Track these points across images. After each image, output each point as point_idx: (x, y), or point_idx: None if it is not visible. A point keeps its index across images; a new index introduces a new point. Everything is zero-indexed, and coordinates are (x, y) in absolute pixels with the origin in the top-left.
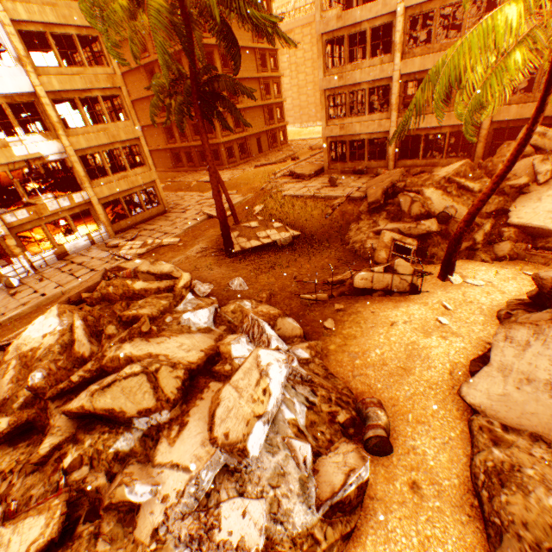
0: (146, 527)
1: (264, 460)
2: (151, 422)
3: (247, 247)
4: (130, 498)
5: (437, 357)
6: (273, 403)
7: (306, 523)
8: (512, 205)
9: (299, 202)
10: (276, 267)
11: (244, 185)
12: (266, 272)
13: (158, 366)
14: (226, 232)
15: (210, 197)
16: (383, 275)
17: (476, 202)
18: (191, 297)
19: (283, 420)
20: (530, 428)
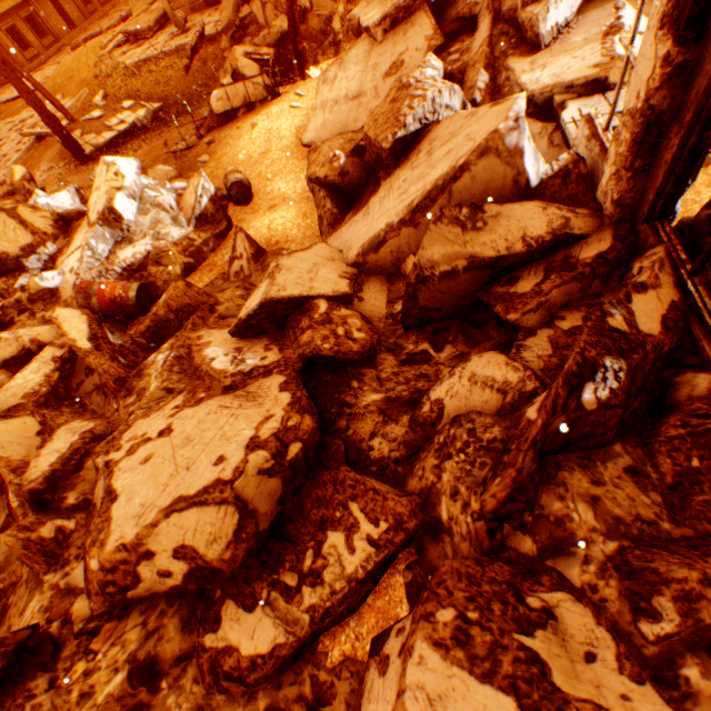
0: (68, 291)
1: (141, 221)
2: (43, 259)
3: (102, 144)
4: (46, 286)
5: (286, 129)
6: (131, 183)
7: (183, 235)
8: None
9: (148, 69)
10: (144, 148)
11: (69, 82)
12: (134, 156)
13: (14, 207)
14: (57, 127)
15: (26, 118)
16: (236, 87)
17: None
18: (45, 195)
19: (150, 197)
20: (337, 133)
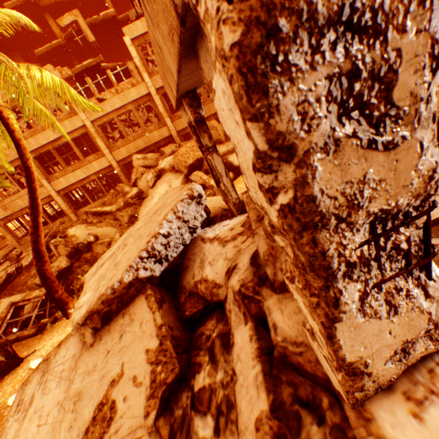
0: None
1: None
2: None
3: None
4: None
5: None
6: None
7: None
8: (140, 209)
9: None
10: None
11: None
12: None
13: None
14: None
15: None
16: None
17: (30, 236)
18: None
19: None
20: None
